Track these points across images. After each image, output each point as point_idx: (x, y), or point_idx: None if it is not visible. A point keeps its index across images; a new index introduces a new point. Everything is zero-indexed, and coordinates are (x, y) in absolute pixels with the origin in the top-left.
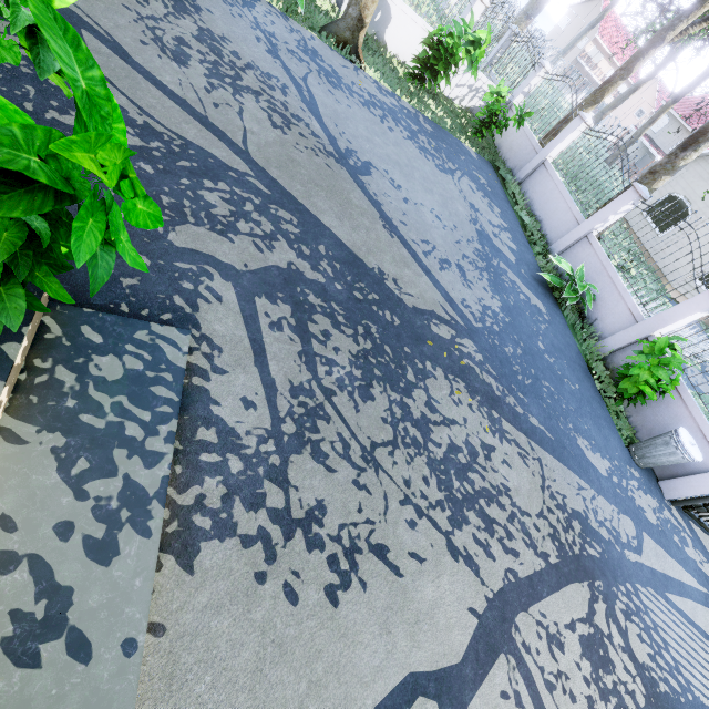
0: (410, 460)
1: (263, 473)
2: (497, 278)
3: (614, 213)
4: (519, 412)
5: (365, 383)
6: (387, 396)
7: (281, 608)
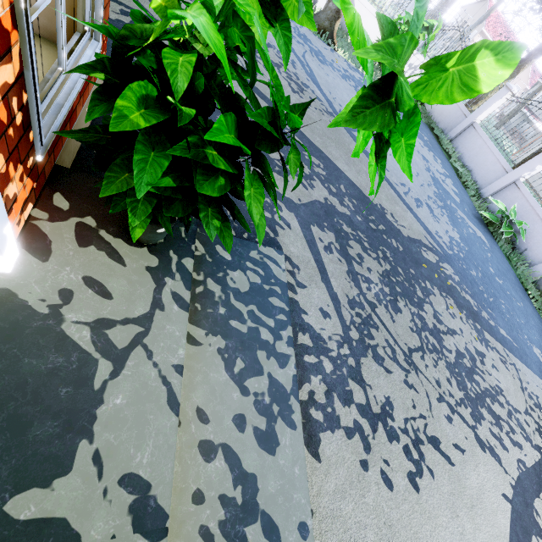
0: (435, 363)
1: (346, 373)
2: (452, 215)
3: (541, 163)
4: (492, 325)
5: (392, 298)
6: (408, 309)
7: (383, 493)
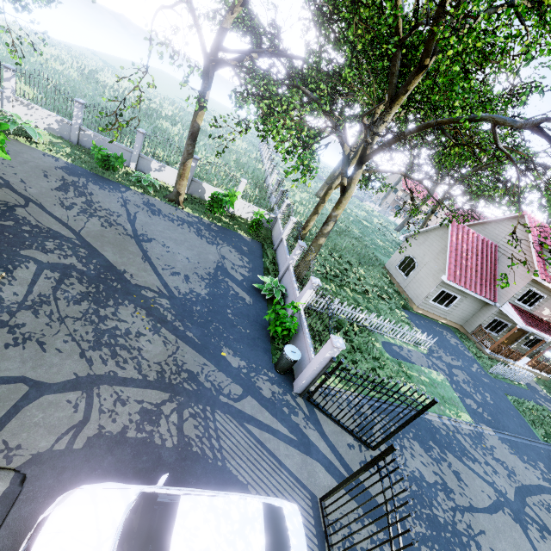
0: (84, 325)
1: (6, 311)
2: (216, 283)
3: (294, 255)
4: (180, 329)
5: (80, 300)
6: (89, 305)
7: None
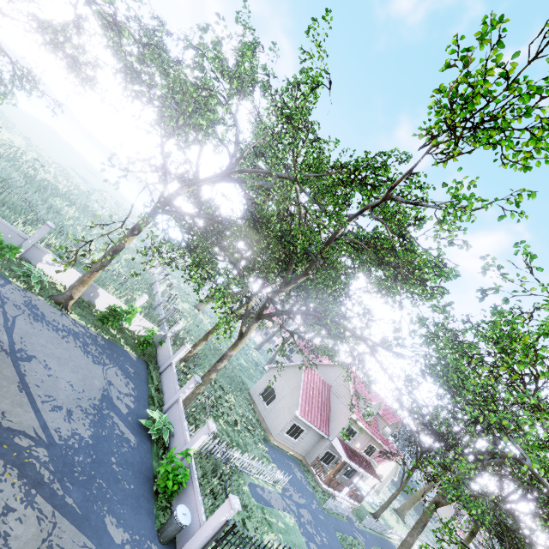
0: None
1: None
2: (101, 420)
3: (187, 388)
4: (58, 493)
5: None
6: None
7: None
